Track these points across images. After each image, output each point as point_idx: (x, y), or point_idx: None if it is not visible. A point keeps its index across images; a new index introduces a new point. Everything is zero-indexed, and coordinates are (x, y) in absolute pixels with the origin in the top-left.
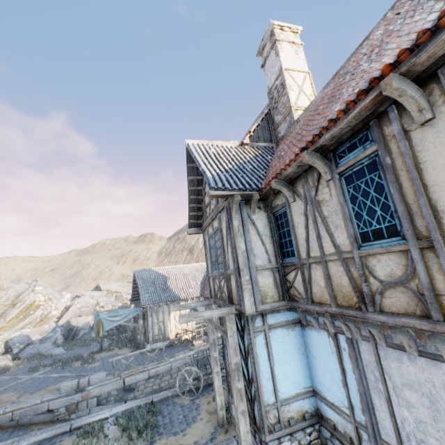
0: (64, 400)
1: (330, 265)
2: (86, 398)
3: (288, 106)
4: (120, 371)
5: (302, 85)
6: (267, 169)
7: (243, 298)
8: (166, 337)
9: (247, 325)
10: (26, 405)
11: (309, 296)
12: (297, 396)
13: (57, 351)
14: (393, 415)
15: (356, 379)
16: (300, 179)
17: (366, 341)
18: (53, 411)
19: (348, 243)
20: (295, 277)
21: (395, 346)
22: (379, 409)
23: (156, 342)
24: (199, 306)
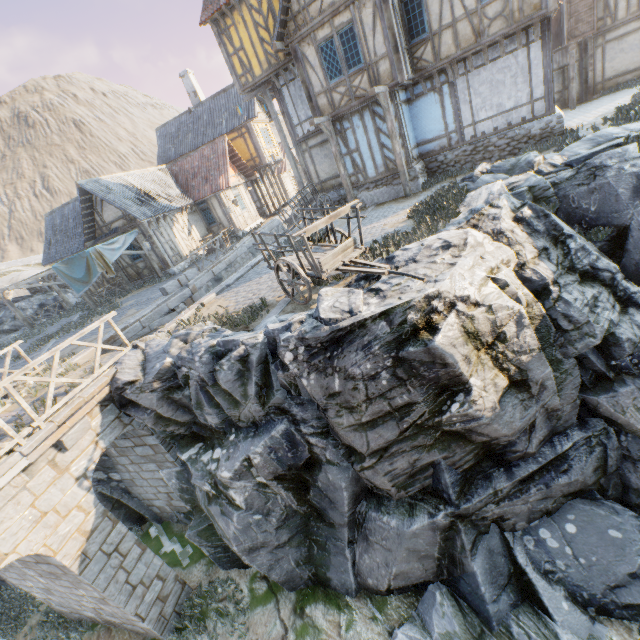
0: (178, 298)
1: (459, 25)
2: (195, 291)
3: None
4: (203, 266)
5: None
6: None
7: (401, 71)
8: (183, 258)
9: (395, 100)
10: (145, 312)
11: (438, 58)
12: (414, 146)
13: None
14: (472, 107)
15: (453, 106)
16: None
17: (462, 77)
18: (175, 309)
19: (473, 4)
20: (425, 51)
21: (479, 67)
22: (464, 112)
23: (177, 264)
24: (325, 121)
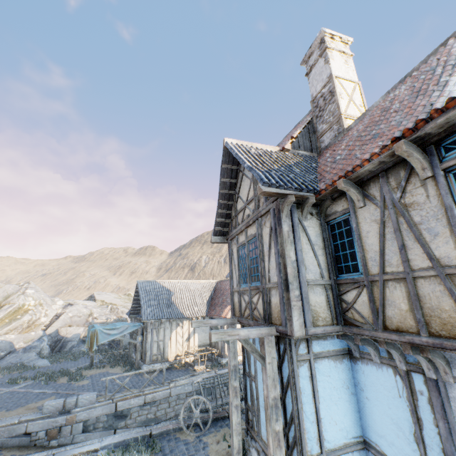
0: (45, 423)
1: (420, 283)
2: (71, 422)
3: (336, 113)
4: (113, 393)
5: (352, 94)
6: (316, 174)
7: (290, 317)
8: (165, 358)
9: (290, 351)
10: (0, 424)
11: (380, 321)
12: (345, 448)
13: (41, 363)
14: None
15: (441, 434)
16: (375, 179)
17: None
18: (31, 434)
19: (455, 255)
20: (358, 297)
21: None
22: None
23: (153, 363)
24: (221, 324)
